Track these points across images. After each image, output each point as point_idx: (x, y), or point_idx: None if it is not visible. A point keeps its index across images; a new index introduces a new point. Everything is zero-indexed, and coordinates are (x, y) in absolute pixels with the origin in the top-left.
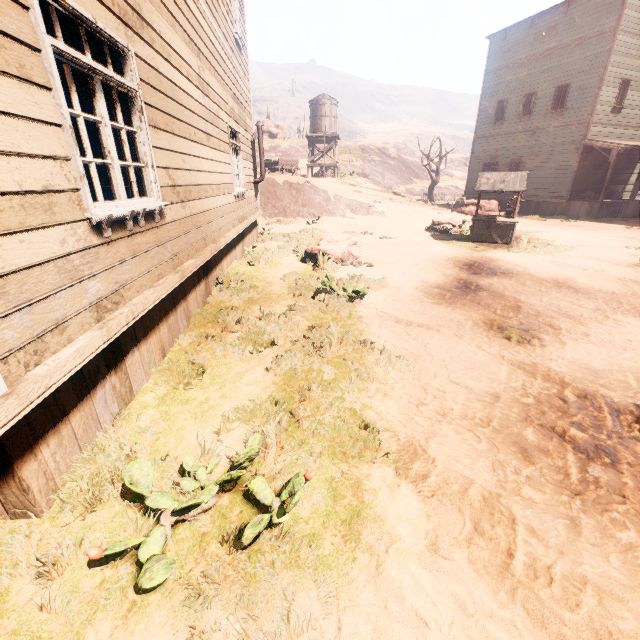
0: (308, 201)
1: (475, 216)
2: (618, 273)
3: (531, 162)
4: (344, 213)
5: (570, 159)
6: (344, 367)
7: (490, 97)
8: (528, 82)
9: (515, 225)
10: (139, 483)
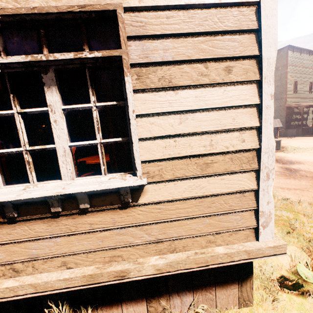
0: None
1: None
2: None
3: None
4: None
5: (281, 112)
6: (290, 212)
7: None
8: None
9: (280, 141)
10: (308, 277)
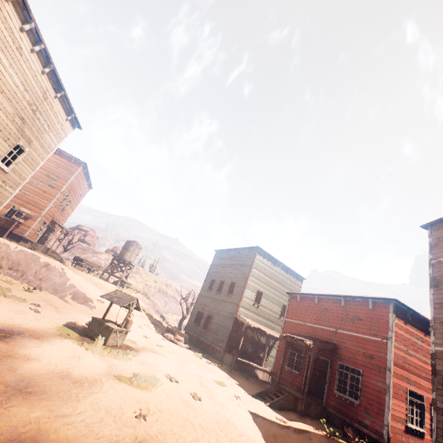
0: (48, 278)
1: (103, 317)
2: (83, 371)
3: (215, 318)
4: (65, 296)
5: (230, 323)
6: None
7: (210, 276)
8: (223, 275)
9: (113, 330)
10: None
